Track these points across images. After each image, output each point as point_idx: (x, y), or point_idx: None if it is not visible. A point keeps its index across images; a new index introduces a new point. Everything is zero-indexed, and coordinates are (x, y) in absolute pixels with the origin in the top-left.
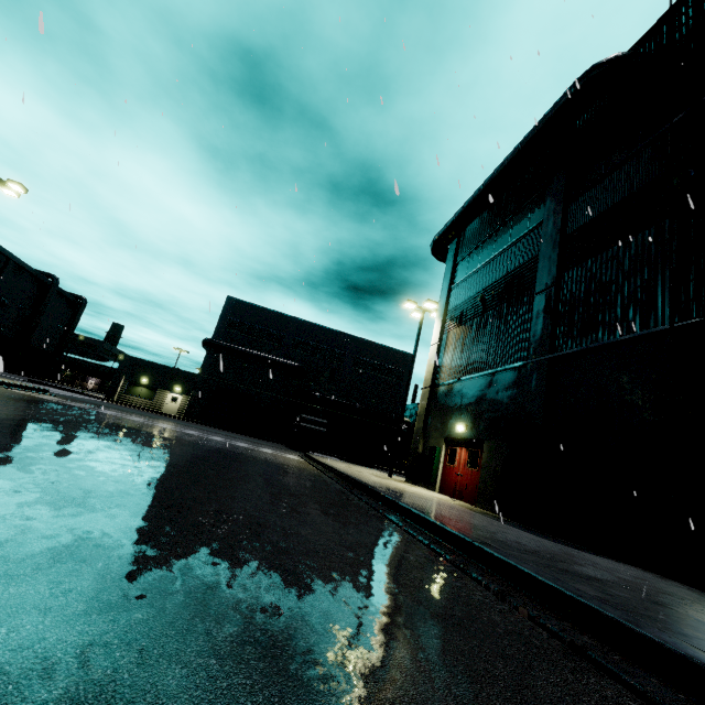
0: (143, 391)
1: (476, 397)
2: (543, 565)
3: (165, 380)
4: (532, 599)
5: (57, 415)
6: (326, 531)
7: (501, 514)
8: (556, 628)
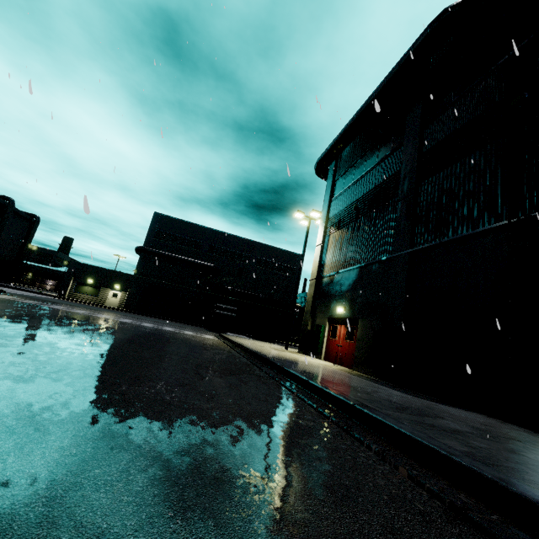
0: (89, 289)
1: (352, 285)
2: (414, 422)
3: (107, 280)
4: (409, 457)
5: (3, 311)
6: (227, 403)
7: (373, 375)
8: (436, 488)
